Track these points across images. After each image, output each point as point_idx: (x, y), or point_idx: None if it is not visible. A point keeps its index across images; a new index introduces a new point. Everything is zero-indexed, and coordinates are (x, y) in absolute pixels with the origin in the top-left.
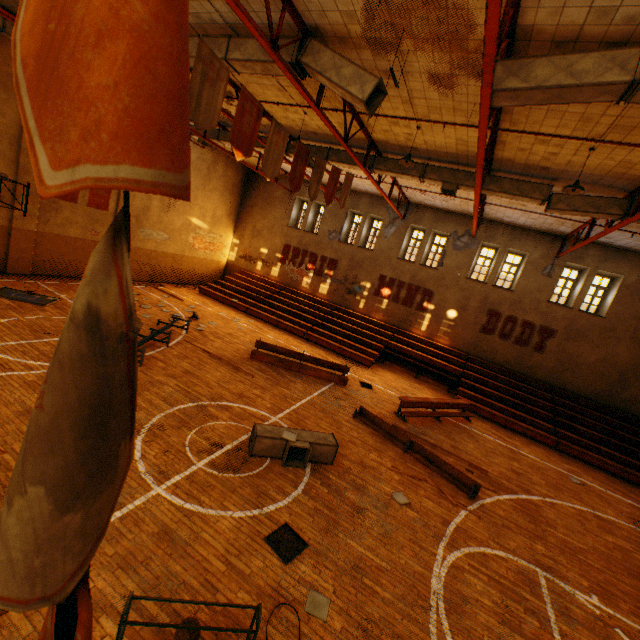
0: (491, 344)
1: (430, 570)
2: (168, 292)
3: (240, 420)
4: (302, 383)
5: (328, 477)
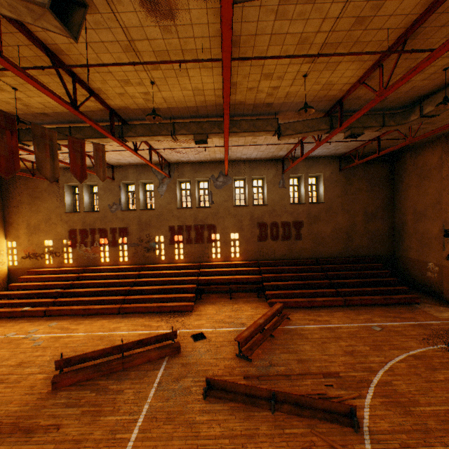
0: (269, 247)
1: None
2: None
3: None
4: (132, 385)
5: None
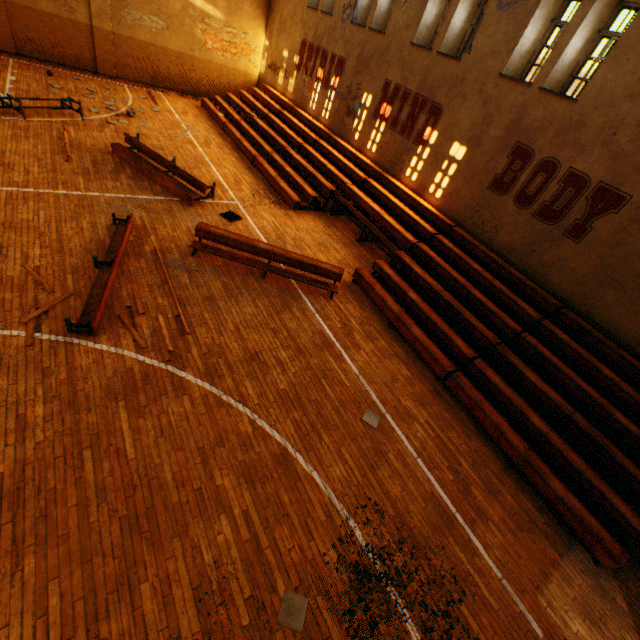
0: (497, 213)
1: None
2: (156, 97)
3: None
4: (126, 185)
5: None
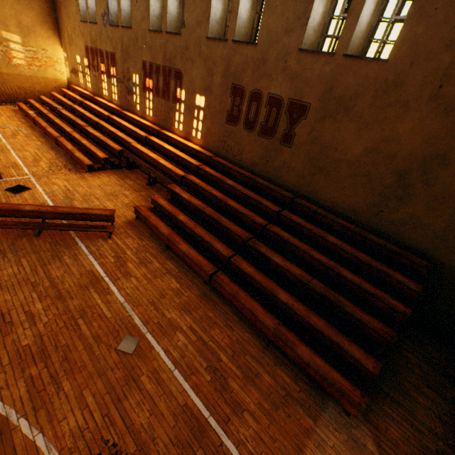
0: (238, 139)
1: None
2: None
3: None
4: None
5: None
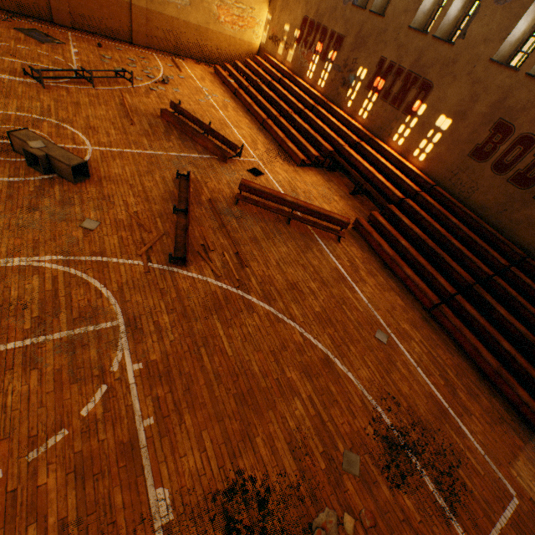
0: (475, 177)
1: (10, 257)
2: (179, 64)
3: (56, 137)
4: (177, 145)
5: (53, 187)
